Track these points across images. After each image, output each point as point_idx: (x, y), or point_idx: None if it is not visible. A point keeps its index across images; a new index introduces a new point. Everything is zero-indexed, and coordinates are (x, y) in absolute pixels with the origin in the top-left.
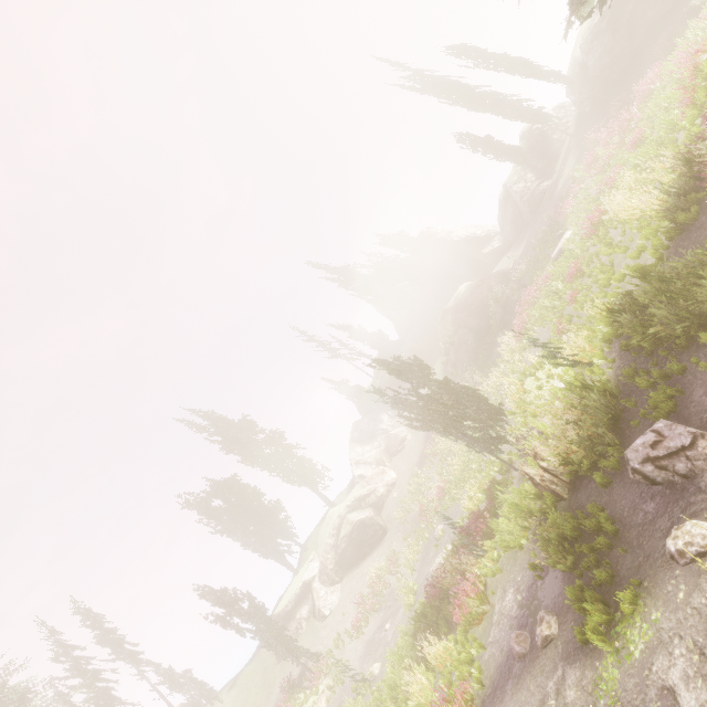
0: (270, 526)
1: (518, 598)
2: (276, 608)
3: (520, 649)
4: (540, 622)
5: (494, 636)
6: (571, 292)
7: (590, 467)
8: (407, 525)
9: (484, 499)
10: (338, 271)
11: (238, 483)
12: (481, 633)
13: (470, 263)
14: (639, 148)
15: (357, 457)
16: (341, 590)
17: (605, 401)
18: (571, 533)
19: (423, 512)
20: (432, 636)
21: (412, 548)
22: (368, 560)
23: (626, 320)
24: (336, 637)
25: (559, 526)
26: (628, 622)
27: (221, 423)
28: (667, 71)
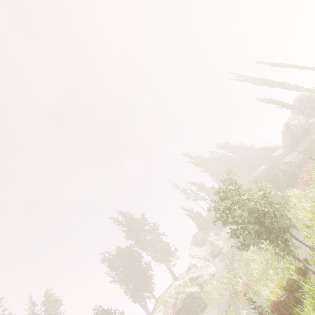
0: (141, 281)
1: None
2: None
3: None
4: None
5: None
6: None
7: None
8: (220, 305)
9: (282, 294)
10: (195, 157)
11: (131, 251)
12: None
13: (264, 160)
14: None
15: (193, 253)
16: None
17: None
18: None
19: (232, 298)
20: None
21: None
22: None
23: None
24: None
25: None
26: None
27: (130, 218)
28: None
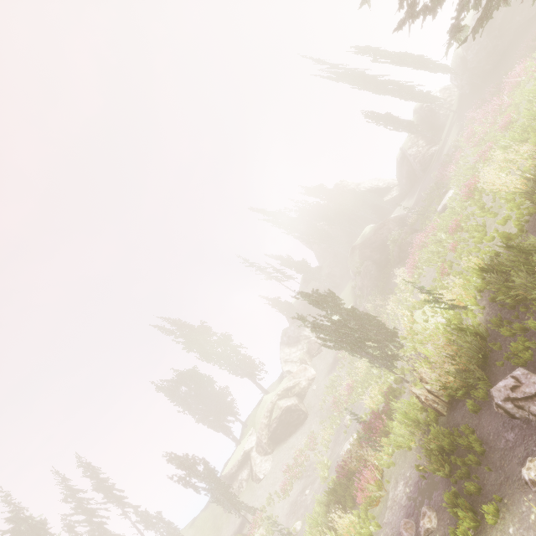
0: (219, 407)
1: (407, 490)
2: (224, 469)
3: (407, 534)
4: (423, 516)
5: (388, 518)
6: (452, 243)
7: (464, 393)
8: (323, 412)
9: (382, 401)
10: (272, 214)
11: (196, 373)
12: (378, 513)
13: (373, 208)
14: (507, 129)
15: (285, 357)
16: (273, 459)
17: (477, 341)
18: (448, 446)
19: (336, 403)
20: (340, 511)
21: (327, 431)
22: (293, 437)
23: (494, 279)
24: (268, 497)
25: (439, 439)
26: (490, 530)
27: (185, 328)
28: (531, 68)
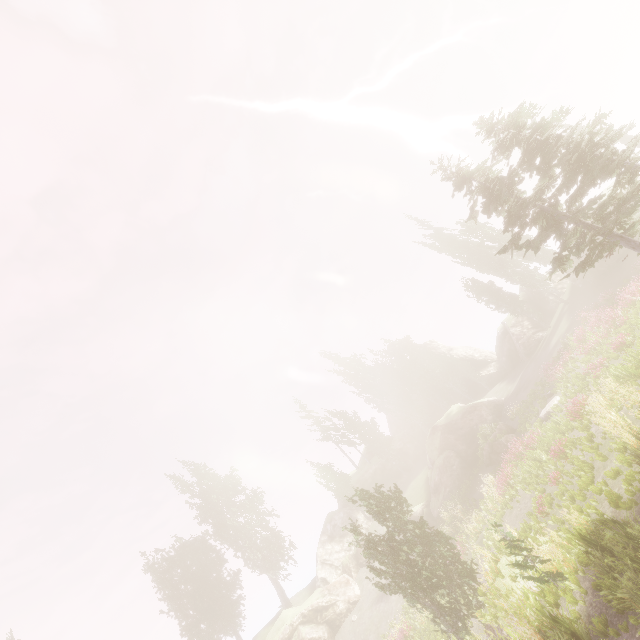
0: (220, 610)
1: None
2: None
3: None
4: None
5: None
6: (553, 472)
7: None
8: None
9: None
10: (346, 361)
11: (204, 548)
12: None
13: (465, 380)
14: (621, 350)
15: (324, 555)
16: None
17: None
18: None
19: None
20: None
21: None
22: None
23: (597, 559)
24: None
25: None
26: None
27: (208, 478)
28: None
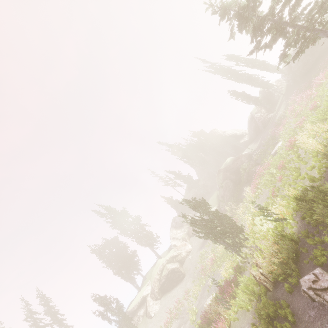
0: (129, 264)
1: None
2: (129, 307)
3: None
4: None
5: None
6: (279, 176)
7: (283, 278)
8: (195, 274)
9: (232, 273)
10: (171, 146)
11: (117, 241)
12: None
13: (233, 146)
14: (314, 110)
15: (173, 235)
16: (160, 303)
17: (292, 244)
18: (272, 314)
19: (203, 269)
20: None
21: (196, 287)
22: (174, 290)
23: (303, 206)
24: None
25: (266, 307)
26: None
27: (112, 212)
28: None
